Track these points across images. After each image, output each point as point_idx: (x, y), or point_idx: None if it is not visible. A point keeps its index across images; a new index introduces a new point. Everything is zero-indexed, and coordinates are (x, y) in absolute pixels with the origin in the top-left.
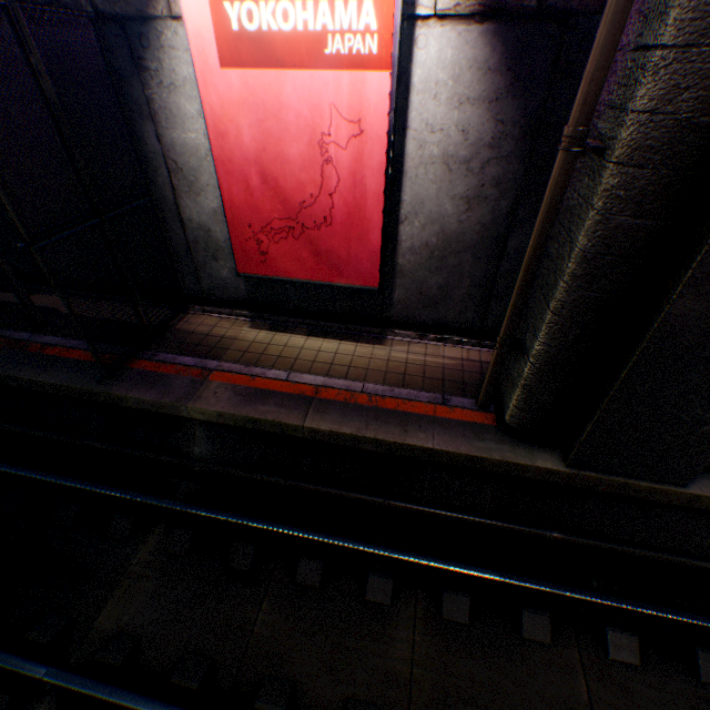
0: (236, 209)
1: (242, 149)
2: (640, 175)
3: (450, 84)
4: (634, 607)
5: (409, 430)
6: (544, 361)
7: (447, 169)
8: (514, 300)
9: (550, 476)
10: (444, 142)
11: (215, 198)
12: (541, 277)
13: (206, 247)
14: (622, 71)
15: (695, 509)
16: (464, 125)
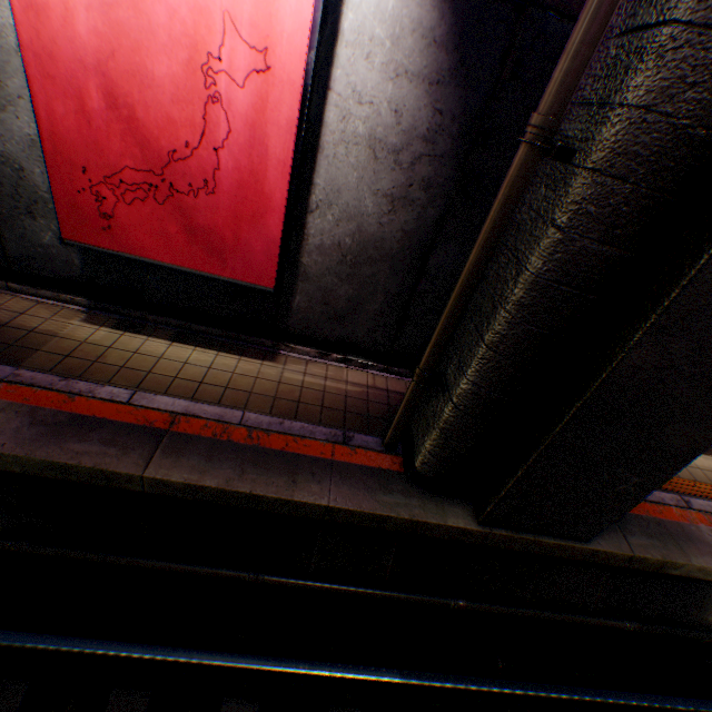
0: (62, 138)
1: (74, 42)
2: (619, 190)
3: (388, 46)
4: (542, 692)
5: (300, 481)
6: (470, 402)
7: (373, 155)
8: (443, 325)
9: (461, 535)
10: (373, 120)
11: (33, 119)
12: (473, 302)
13: (16, 194)
14: (603, 61)
15: (590, 562)
16: (398, 105)
